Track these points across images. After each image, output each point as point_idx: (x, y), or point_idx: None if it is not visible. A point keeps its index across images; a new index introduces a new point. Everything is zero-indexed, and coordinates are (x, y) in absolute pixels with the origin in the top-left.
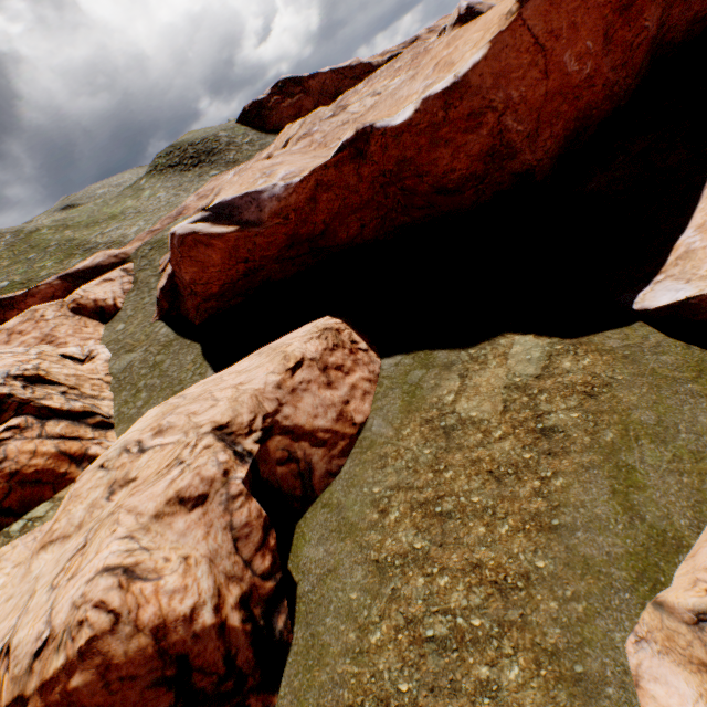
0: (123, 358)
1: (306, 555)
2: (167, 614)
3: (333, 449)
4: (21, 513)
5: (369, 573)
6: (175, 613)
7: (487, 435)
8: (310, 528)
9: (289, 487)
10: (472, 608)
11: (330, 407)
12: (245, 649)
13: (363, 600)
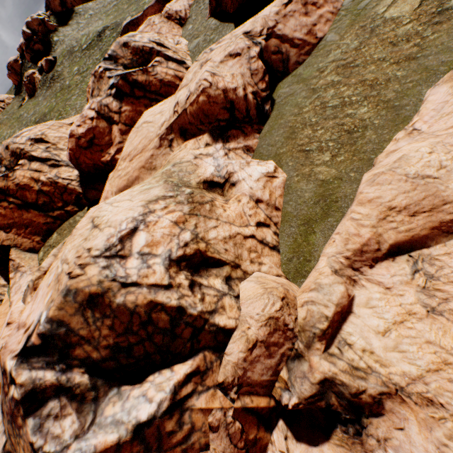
0: (193, 42)
1: (280, 92)
2: (227, 87)
3: (301, 50)
4: (166, 98)
5: (308, 93)
6: (229, 87)
7: (398, 25)
8: (284, 84)
9: (276, 67)
10: (353, 95)
11: (304, 27)
12: (253, 110)
13: (303, 101)
